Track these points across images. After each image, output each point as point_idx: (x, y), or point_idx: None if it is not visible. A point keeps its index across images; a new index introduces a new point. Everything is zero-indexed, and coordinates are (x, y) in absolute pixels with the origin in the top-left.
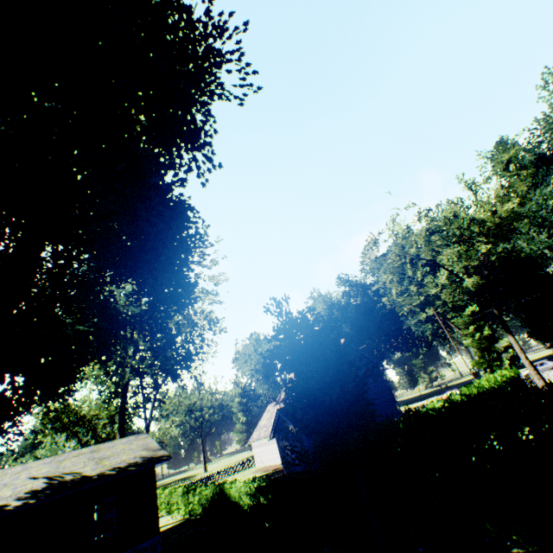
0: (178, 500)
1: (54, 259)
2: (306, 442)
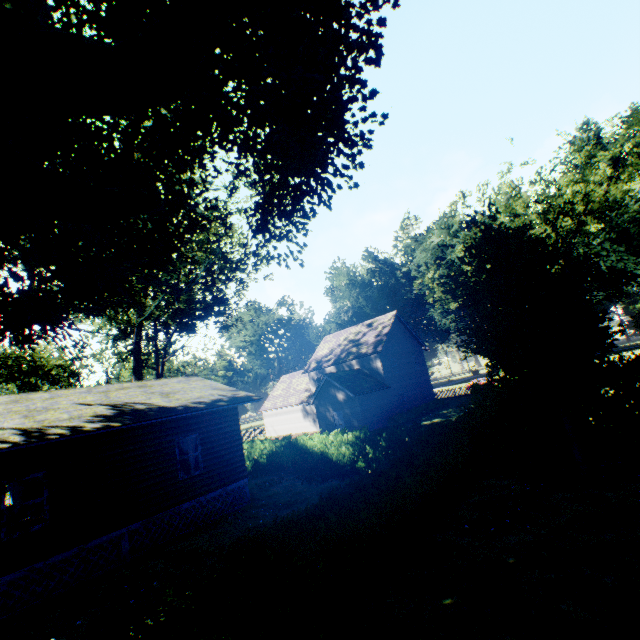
0: None
1: None
2: (358, 409)
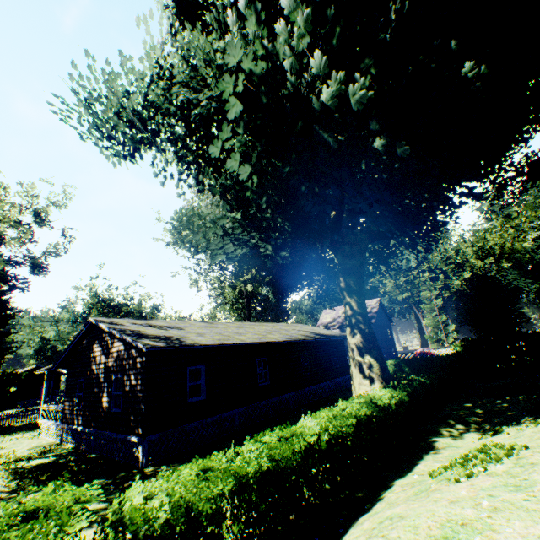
0: None
1: None
2: None
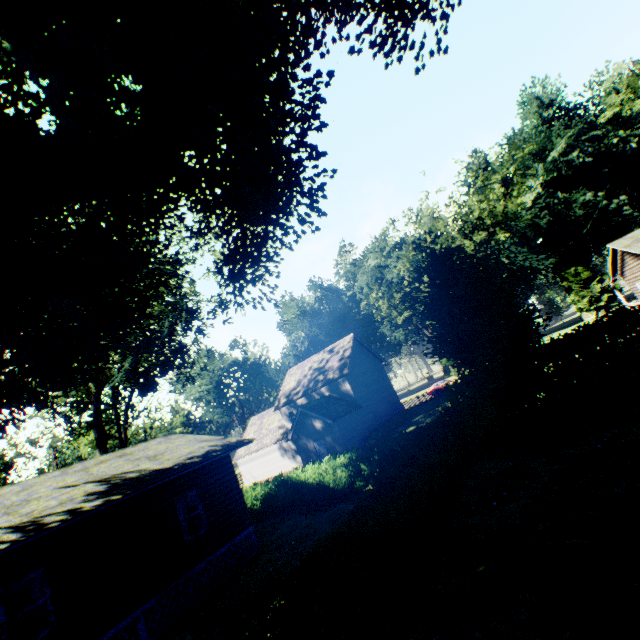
0: None
1: None
2: (337, 433)
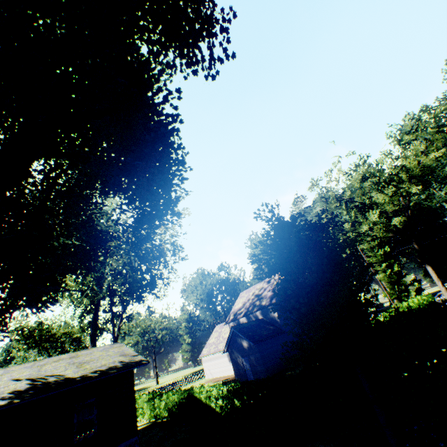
0: (143, 406)
1: (45, 171)
2: (258, 355)
